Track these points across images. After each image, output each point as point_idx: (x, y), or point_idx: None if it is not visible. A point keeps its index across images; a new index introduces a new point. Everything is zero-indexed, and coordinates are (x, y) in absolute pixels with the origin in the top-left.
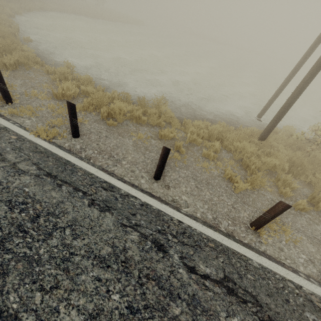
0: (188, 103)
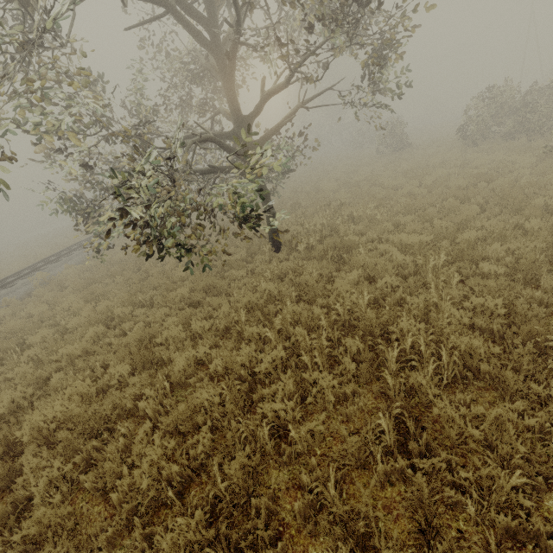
0: None
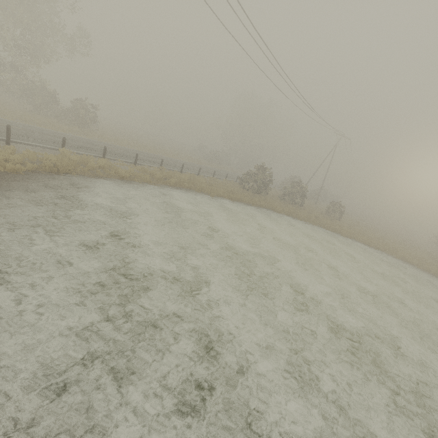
0: (66, 193)
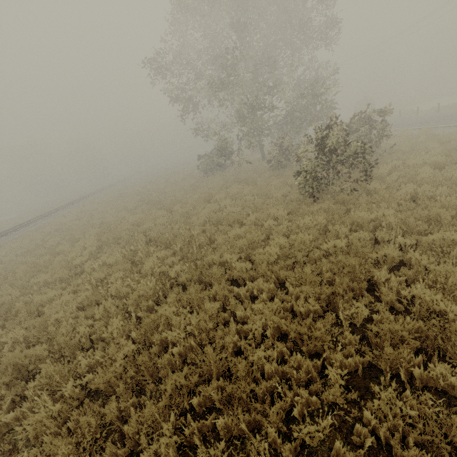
0: None
